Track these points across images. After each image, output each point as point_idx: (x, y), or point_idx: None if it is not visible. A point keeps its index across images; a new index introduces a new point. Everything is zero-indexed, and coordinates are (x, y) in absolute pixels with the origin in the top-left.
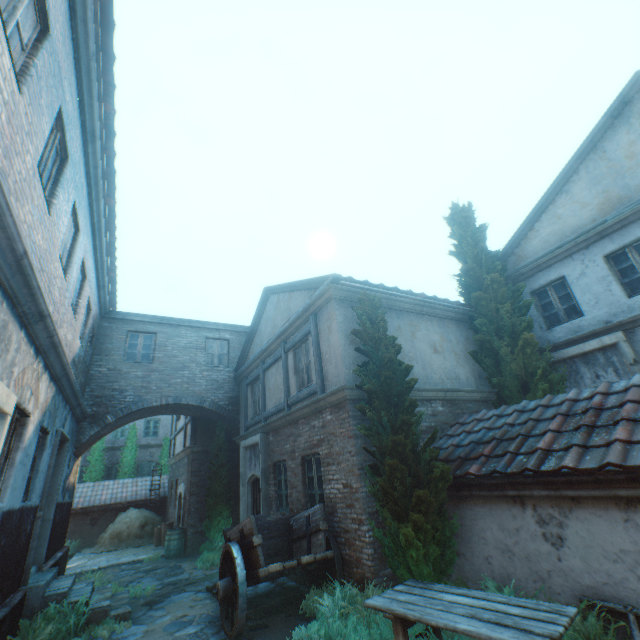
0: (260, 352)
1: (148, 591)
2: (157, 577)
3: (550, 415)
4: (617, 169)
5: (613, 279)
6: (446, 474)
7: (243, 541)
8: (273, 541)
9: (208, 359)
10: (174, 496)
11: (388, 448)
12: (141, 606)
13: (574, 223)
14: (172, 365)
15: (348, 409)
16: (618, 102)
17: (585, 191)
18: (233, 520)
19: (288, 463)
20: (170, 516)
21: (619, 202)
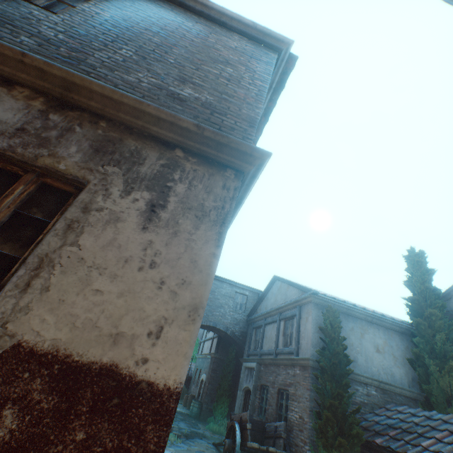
0: (265, 312)
1: (185, 429)
2: (187, 424)
3: (442, 428)
4: None
5: None
6: (360, 436)
7: (241, 423)
8: (254, 432)
9: (234, 304)
10: (197, 379)
11: (327, 405)
12: (183, 435)
13: None
14: (216, 303)
15: (309, 372)
16: None
17: None
18: (228, 410)
19: (269, 388)
20: (192, 390)
21: None
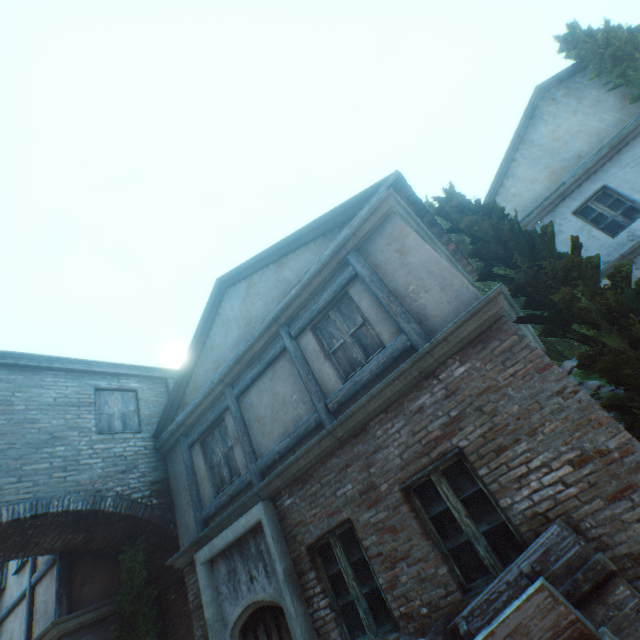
0: (227, 367)
1: None
2: None
3: None
4: (550, 150)
5: (591, 227)
6: None
7: None
8: None
9: (102, 422)
10: None
11: None
12: None
13: (531, 196)
14: (26, 438)
15: (514, 327)
16: (529, 107)
17: (529, 171)
18: None
19: (360, 520)
20: None
21: (564, 171)
